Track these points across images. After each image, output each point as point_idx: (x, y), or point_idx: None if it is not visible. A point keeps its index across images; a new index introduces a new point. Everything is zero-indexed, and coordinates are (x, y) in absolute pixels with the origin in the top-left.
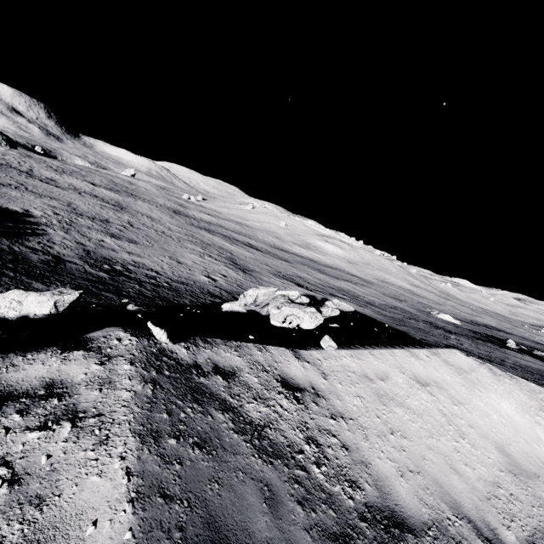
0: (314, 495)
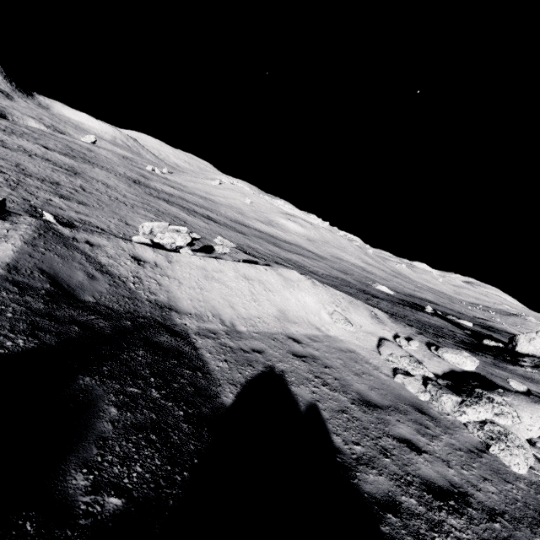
0: (122, 287)
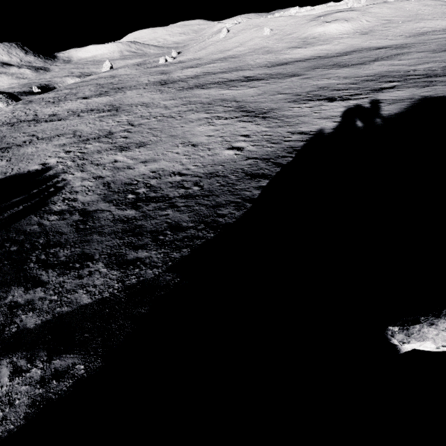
0: None
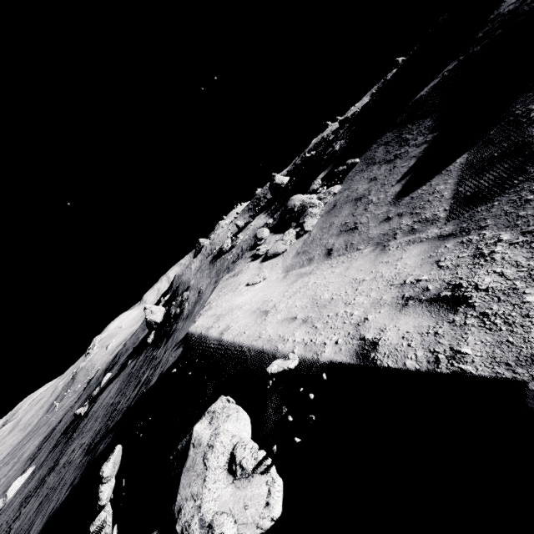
0: (533, 216)
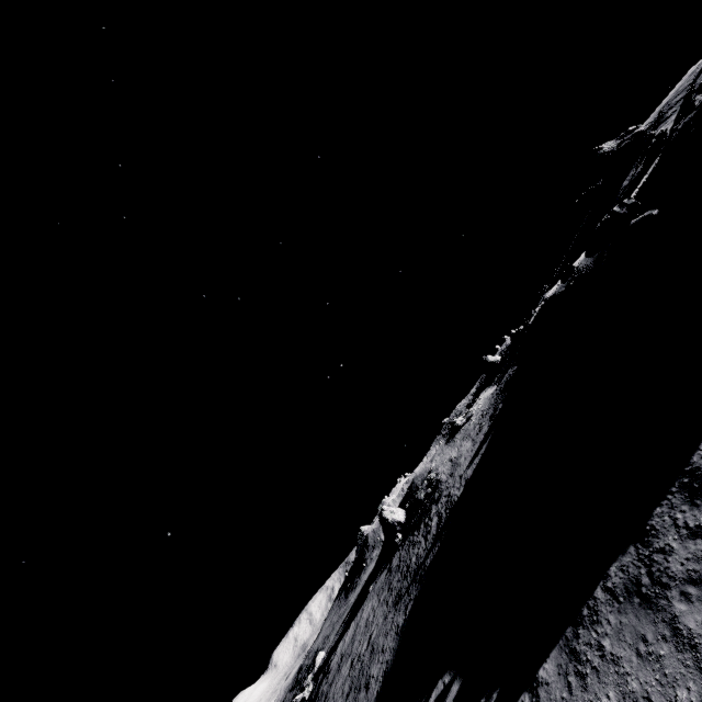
0: None
